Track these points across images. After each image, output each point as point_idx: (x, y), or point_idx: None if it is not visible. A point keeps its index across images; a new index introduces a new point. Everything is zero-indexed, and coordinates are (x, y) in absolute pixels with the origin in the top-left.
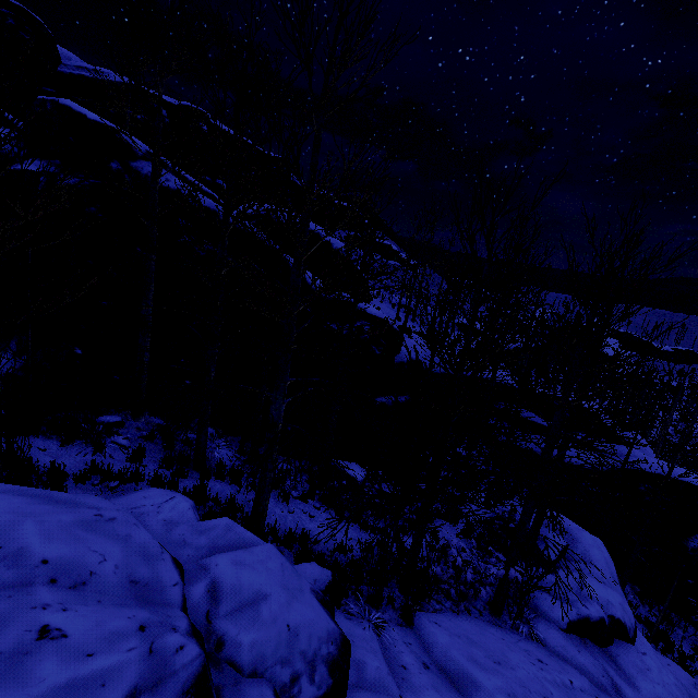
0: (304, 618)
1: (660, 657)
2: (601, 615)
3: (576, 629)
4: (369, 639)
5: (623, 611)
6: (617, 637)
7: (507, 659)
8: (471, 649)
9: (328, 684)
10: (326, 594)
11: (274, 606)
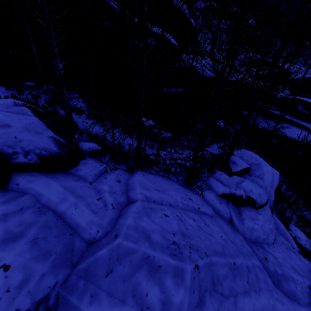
0: (27, 138)
1: (293, 227)
2: (241, 194)
3: (226, 197)
4: (96, 167)
5: (258, 196)
6: (249, 205)
7: (167, 192)
8: (149, 184)
9: (37, 161)
10: (89, 152)
11: (11, 130)
